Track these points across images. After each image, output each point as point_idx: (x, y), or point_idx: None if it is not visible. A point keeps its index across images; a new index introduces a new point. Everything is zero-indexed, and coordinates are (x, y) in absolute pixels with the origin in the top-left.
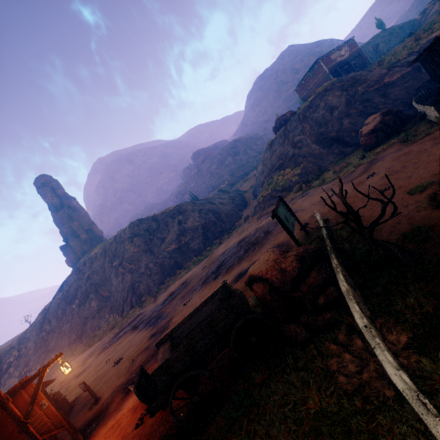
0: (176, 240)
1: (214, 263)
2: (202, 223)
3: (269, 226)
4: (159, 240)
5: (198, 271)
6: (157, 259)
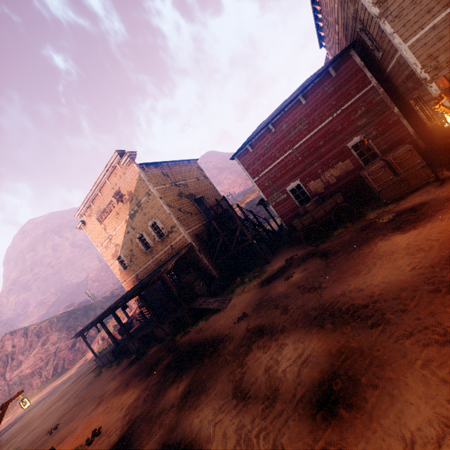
0: (32, 363)
1: (11, 420)
2: (63, 344)
3: (48, 394)
4: (17, 363)
5: (8, 421)
6: (6, 386)
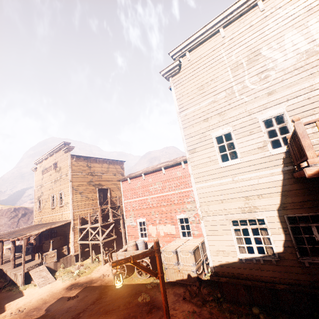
0: None
1: None
2: (4, 229)
3: None
4: None
5: None
6: None
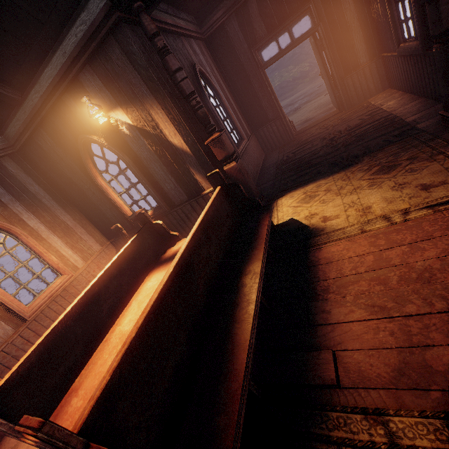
0: None
1: None
2: None
3: (315, 87)
4: None
5: None
6: None
